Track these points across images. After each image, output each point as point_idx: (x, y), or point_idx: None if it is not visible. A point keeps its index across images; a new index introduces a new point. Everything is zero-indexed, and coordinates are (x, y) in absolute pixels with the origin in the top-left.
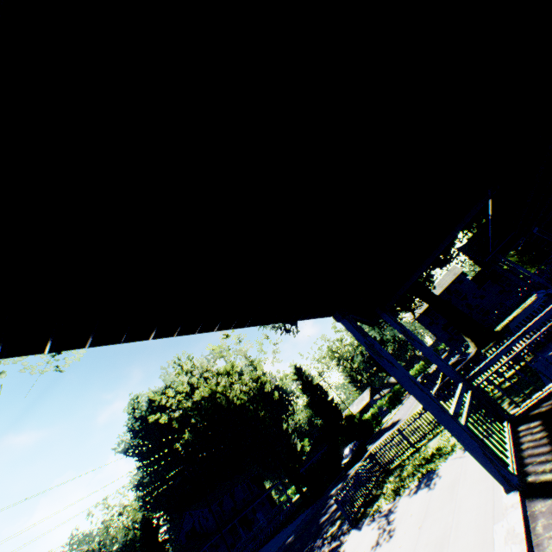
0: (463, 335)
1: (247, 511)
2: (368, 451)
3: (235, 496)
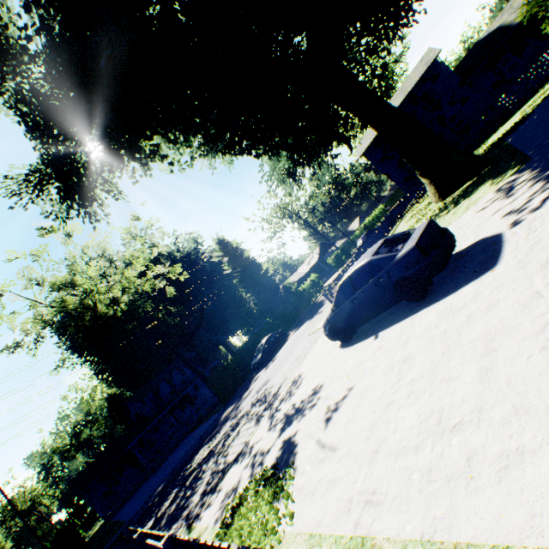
0: (419, 173)
1: (189, 390)
2: (281, 349)
3: (174, 381)
